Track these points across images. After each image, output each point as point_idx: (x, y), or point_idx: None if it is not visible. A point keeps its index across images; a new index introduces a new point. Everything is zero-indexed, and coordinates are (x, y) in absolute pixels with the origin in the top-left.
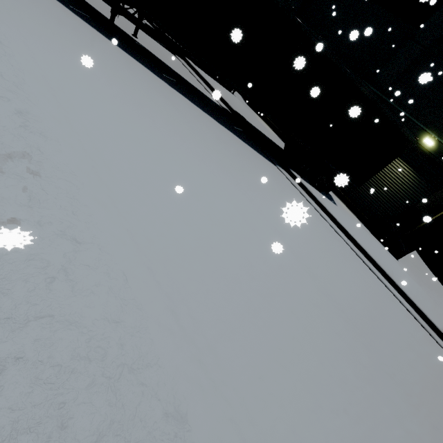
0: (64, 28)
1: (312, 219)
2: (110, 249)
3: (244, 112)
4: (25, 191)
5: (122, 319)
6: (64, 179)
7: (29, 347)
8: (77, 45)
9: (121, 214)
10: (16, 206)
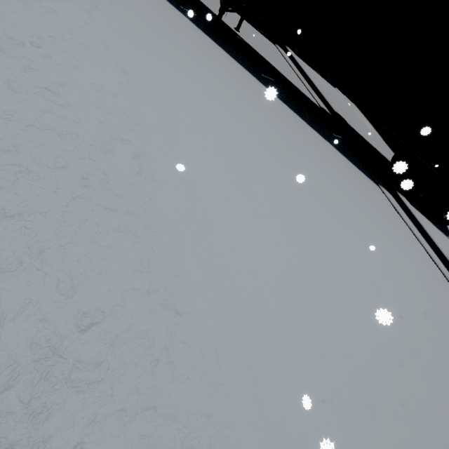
0: (174, 37)
1: (419, 263)
2: (204, 318)
3: (346, 112)
4: (138, 252)
5: (213, 412)
6: (169, 232)
7: (136, 444)
8: (185, 56)
9: (215, 270)
10: (131, 273)
